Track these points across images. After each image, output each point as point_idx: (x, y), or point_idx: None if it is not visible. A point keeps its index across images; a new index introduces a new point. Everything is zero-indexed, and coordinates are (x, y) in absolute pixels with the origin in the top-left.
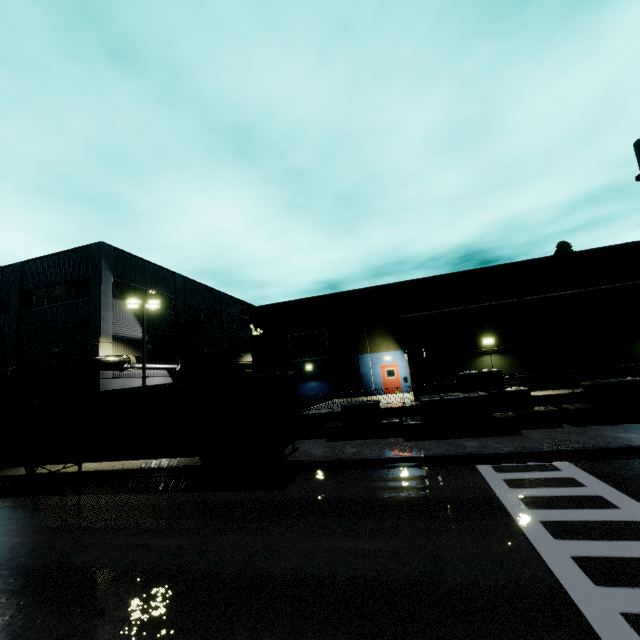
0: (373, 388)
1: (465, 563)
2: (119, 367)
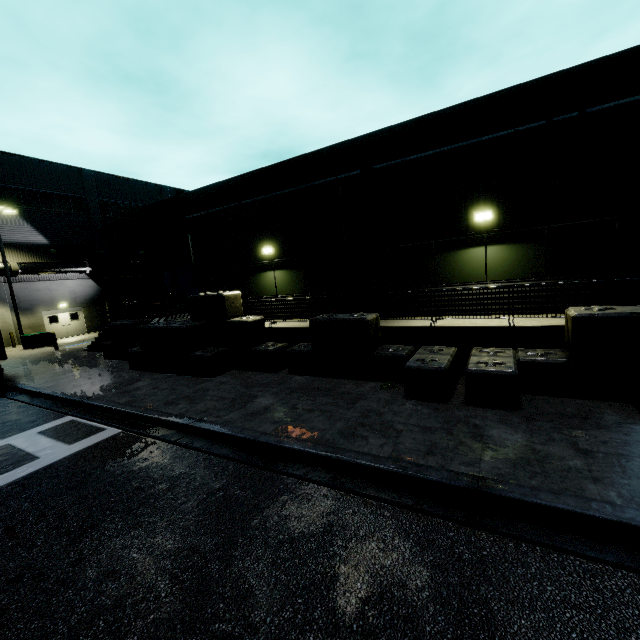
0: None
1: None
2: None
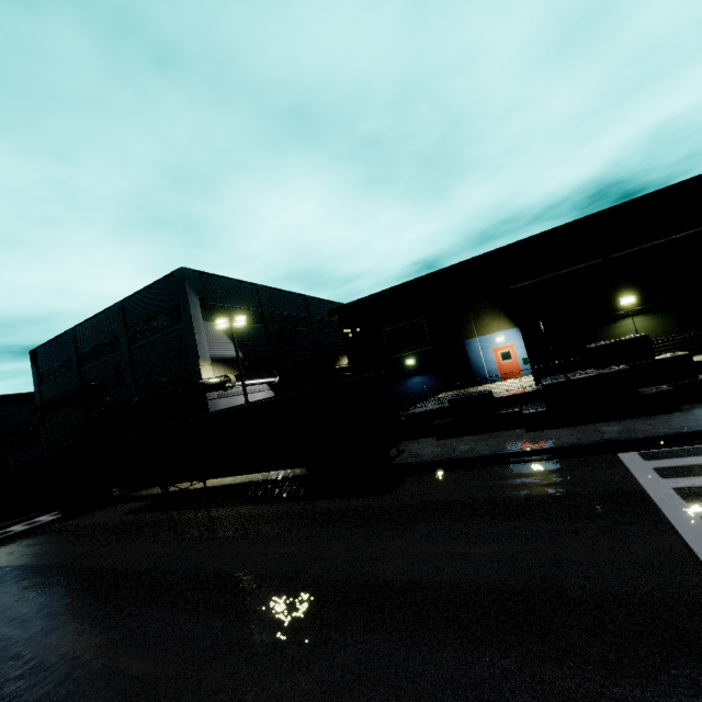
0: (487, 375)
1: (596, 567)
2: (222, 387)
